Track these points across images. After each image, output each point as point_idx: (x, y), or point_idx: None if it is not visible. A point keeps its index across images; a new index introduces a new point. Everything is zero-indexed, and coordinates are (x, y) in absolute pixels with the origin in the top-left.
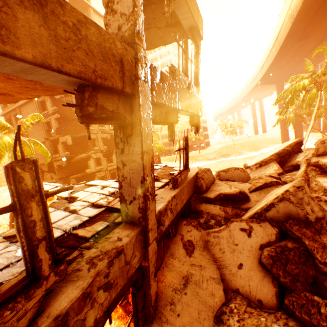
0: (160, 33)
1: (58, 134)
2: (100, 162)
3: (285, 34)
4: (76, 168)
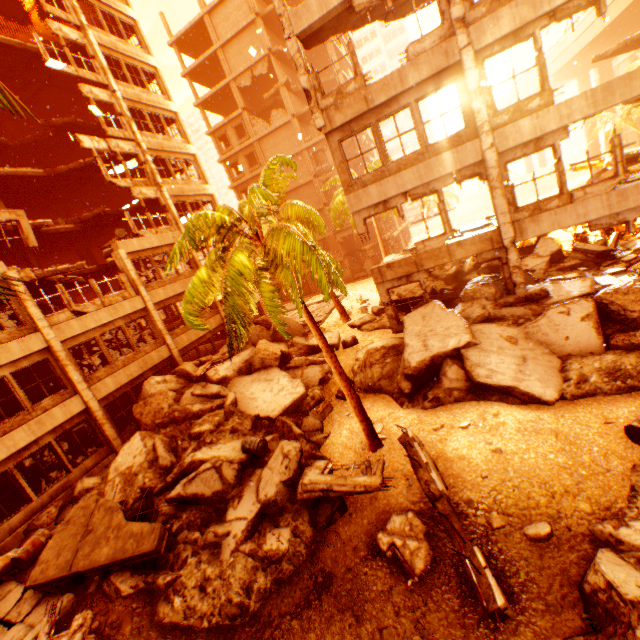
0: (635, 47)
1: (327, 198)
2: (385, 227)
3: (627, 4)
4: (348, 244)
